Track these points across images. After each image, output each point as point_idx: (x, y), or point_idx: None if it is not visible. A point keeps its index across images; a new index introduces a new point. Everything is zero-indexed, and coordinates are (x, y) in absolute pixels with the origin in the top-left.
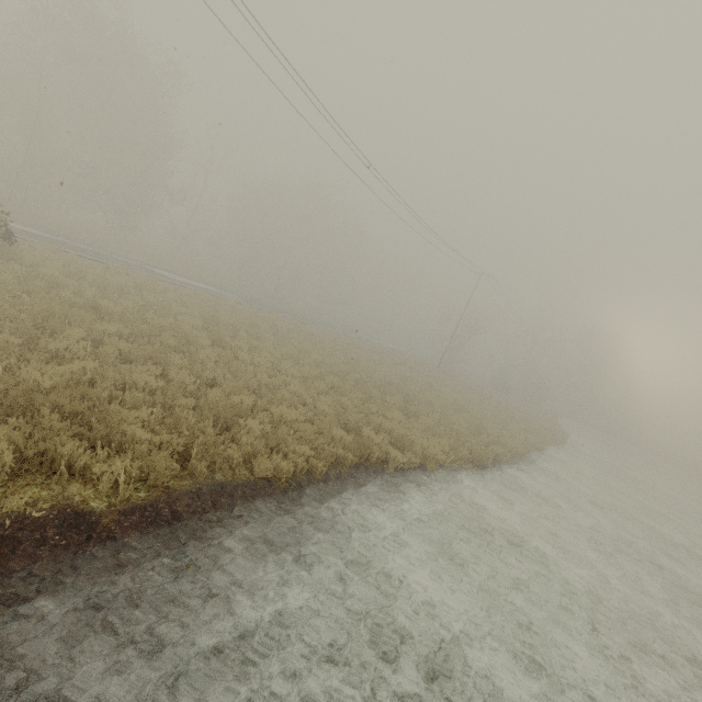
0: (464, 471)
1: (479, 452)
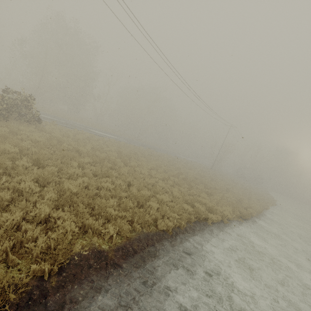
0: (239, 222)
1: (244, 212)
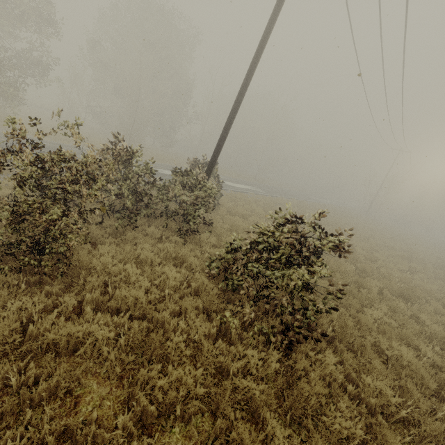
0: None
1: None
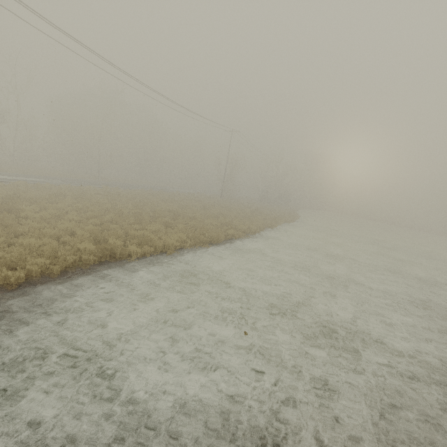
0: (201, 249)
1: (215, 236)
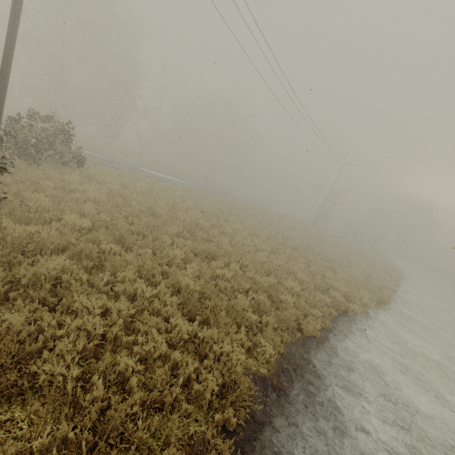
0: (378, 310)
1: (382, 296)
